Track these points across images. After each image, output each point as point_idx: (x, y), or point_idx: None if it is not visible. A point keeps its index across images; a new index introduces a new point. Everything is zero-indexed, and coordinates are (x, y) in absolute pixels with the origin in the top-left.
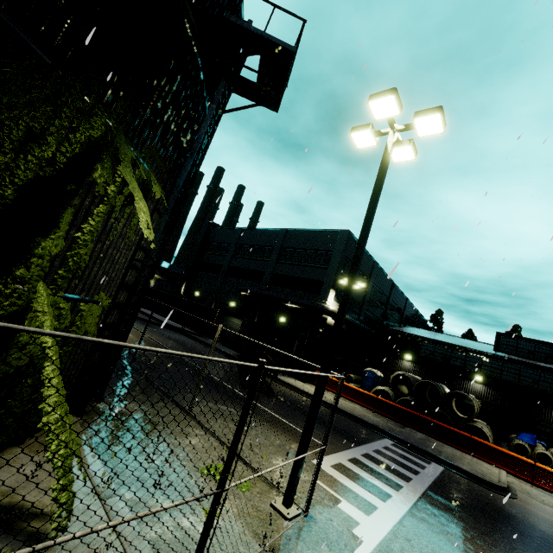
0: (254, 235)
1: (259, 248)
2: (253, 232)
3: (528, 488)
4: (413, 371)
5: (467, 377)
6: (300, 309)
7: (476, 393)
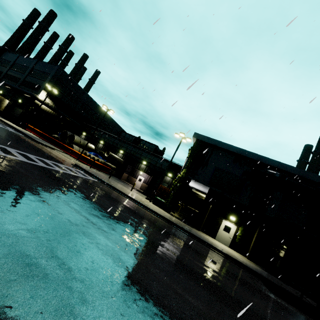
0: (24, 60)
1: (24, 67)
2: (24, 58)
3: (64, 154)
4: (84, 139)
5: (99, 142)
6: (29, 97)
7: (99, 147)
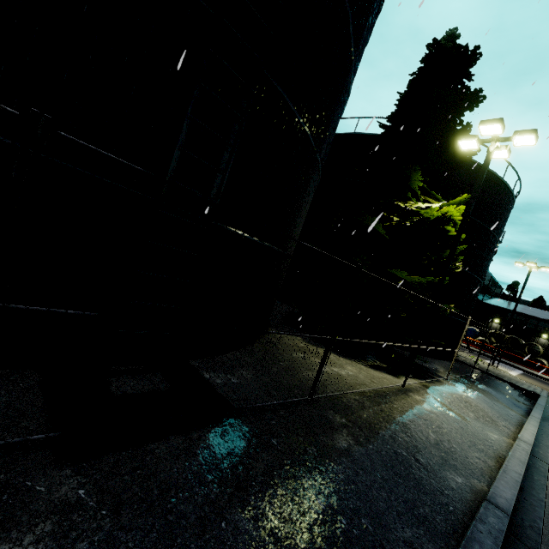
0: None
1: None
2: None
3: None
4: (499, 329)
5: (536, 335)
6: None
7: (541, 344)
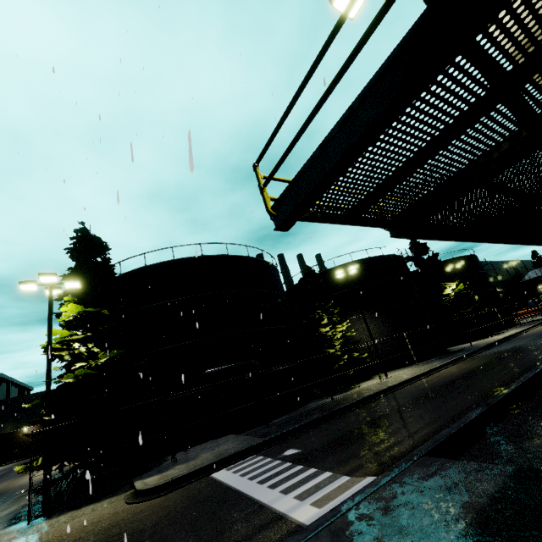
0: None
1: None
2: None
3: None
4: None
5: None
6: None
7: None
